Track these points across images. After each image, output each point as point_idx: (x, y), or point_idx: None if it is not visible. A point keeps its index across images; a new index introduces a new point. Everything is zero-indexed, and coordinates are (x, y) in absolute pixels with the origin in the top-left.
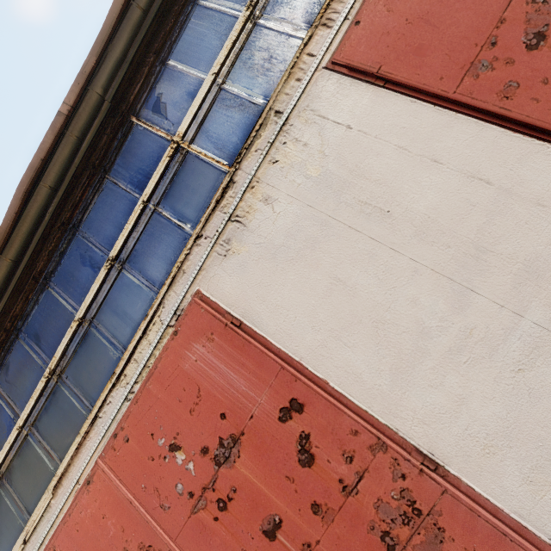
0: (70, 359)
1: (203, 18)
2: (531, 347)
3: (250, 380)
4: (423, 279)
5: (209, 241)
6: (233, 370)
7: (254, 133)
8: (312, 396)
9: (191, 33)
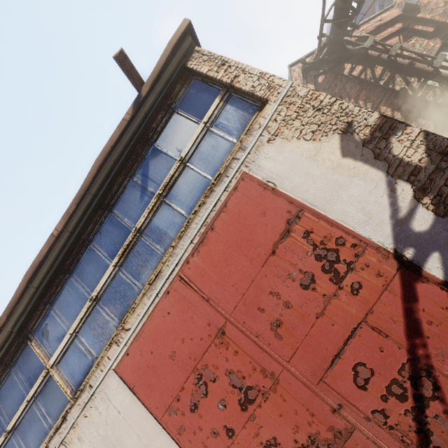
0: None
1: (70, 292)
2: None
3: None
4: None
5: None
6: None
7: (84, 382)
8: None
9: (64, 298)
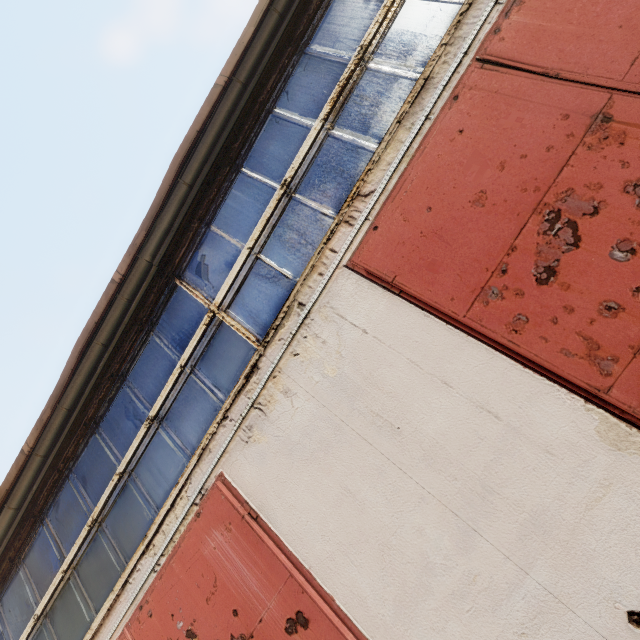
0: (110, 511)
1: (243, 190)
2: (535, 610)
3: (261, 581)
4: (429, 508)
5: (234, 424)
6: (247, 566)
7: (282, 314)
8: (316, 613)
9: (232, 203)
